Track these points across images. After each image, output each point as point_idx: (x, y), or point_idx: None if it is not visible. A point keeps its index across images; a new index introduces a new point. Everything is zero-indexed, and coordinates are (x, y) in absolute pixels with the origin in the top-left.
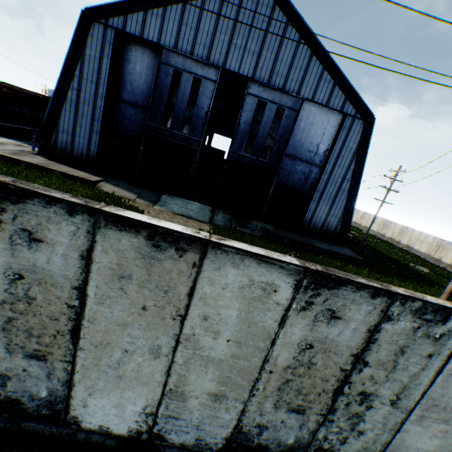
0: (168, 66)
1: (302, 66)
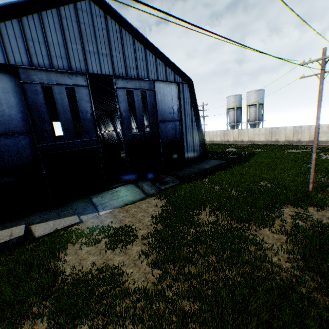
0: (33, 84)
1: (143, 58)
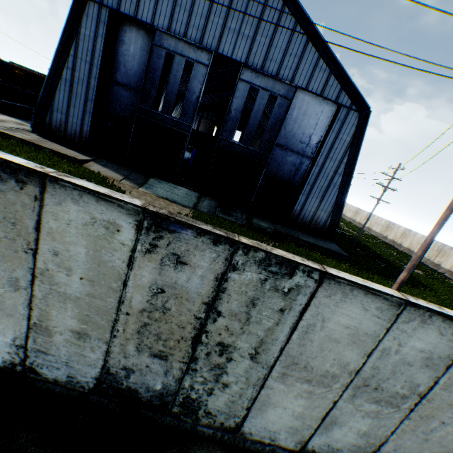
0: (161, 48)
1: (297, 53)
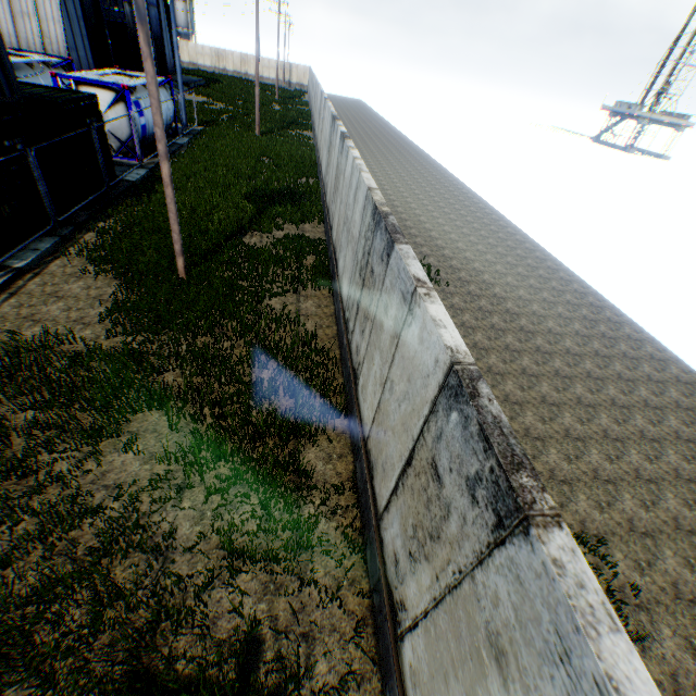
0: None
1: None
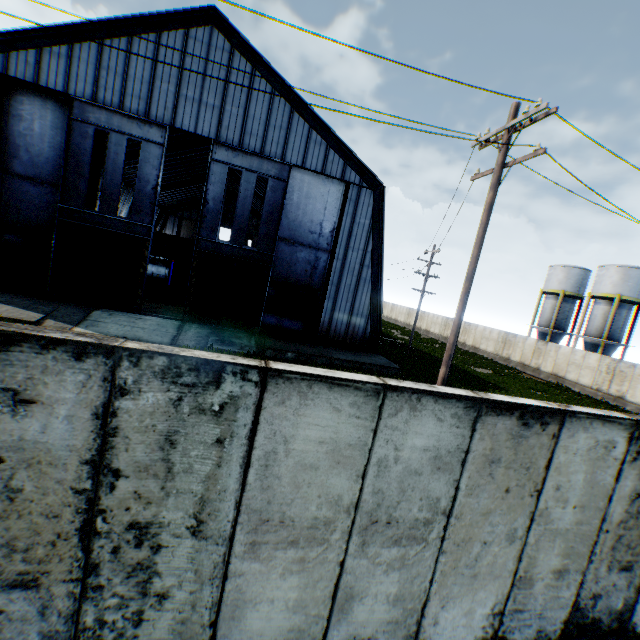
0: (86, 124)
1: (282, 125)
